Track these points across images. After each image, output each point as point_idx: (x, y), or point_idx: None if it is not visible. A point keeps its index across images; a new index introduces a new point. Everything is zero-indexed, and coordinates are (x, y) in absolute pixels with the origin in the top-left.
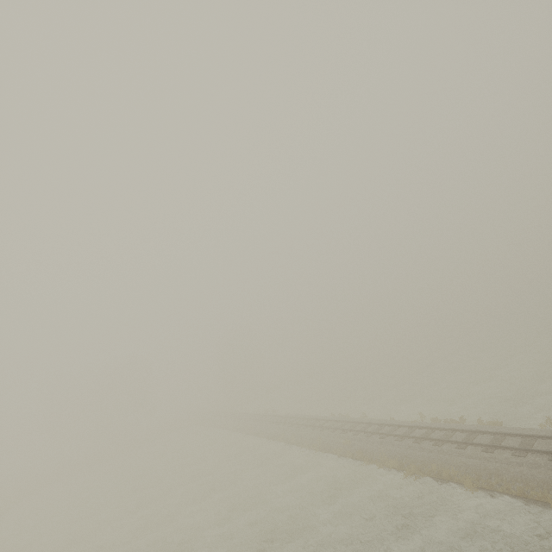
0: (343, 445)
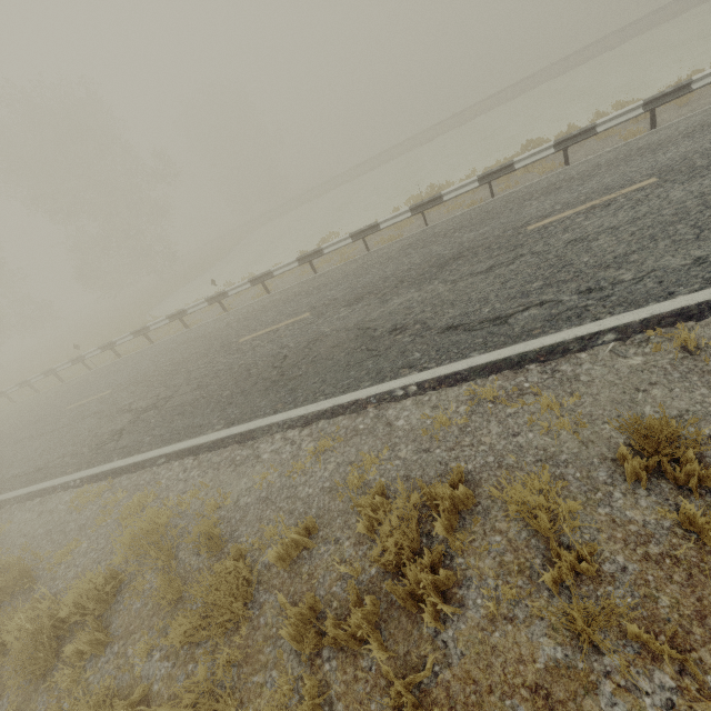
0: None
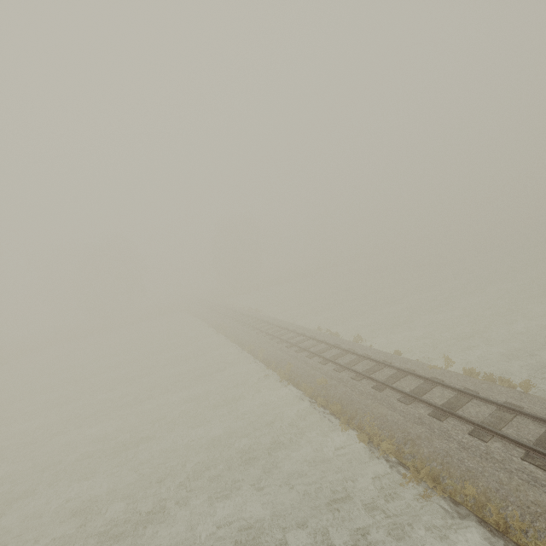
0: (317, 384)
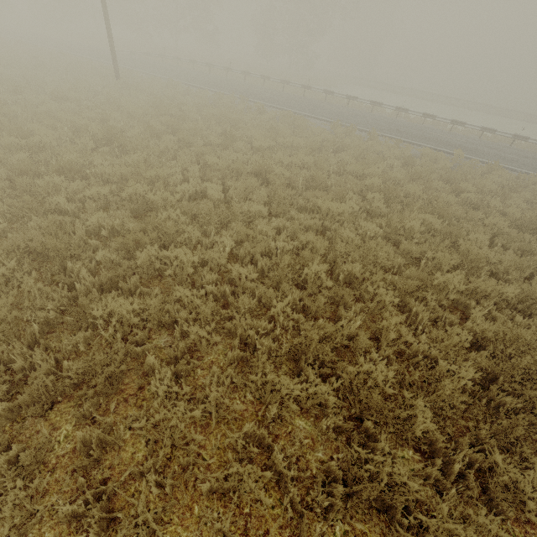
0: None
